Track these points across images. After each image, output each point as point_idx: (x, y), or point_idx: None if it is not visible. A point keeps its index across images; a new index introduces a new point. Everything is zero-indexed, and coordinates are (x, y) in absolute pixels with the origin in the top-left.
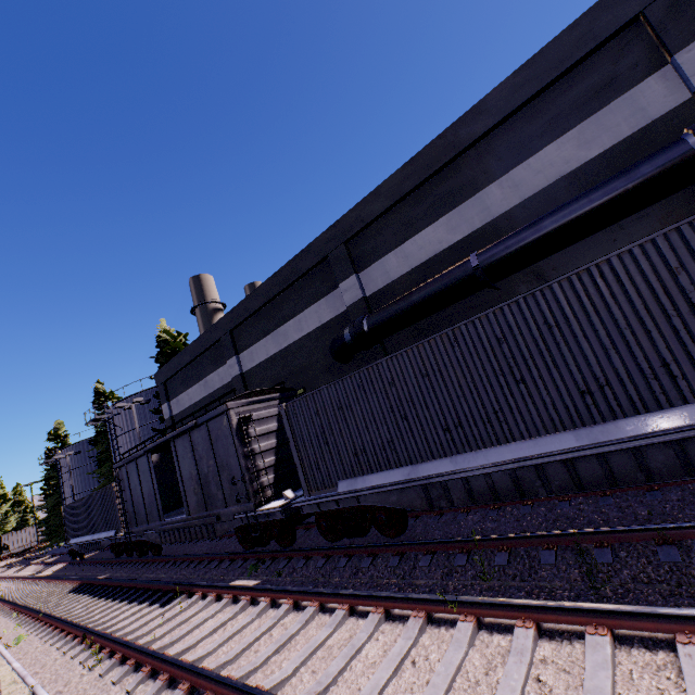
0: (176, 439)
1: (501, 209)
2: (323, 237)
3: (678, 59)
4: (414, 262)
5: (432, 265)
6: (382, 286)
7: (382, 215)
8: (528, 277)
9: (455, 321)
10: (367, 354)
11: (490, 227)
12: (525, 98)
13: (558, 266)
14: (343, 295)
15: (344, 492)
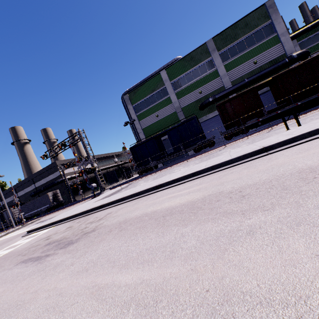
0: (3, 212)
1: (48, 180)
2: (29, 177)
3: (57, 172)
4: (41, 184)
5: (43, 185)
6: (38, 186)
7: (37, 176)
8: (51, 189)
9: (46, 192)
10: (37, 196)
11: (48, 182)
12: (48, 169)
13: (53, 188)
14: (33, 187)
15: (24, 216)
